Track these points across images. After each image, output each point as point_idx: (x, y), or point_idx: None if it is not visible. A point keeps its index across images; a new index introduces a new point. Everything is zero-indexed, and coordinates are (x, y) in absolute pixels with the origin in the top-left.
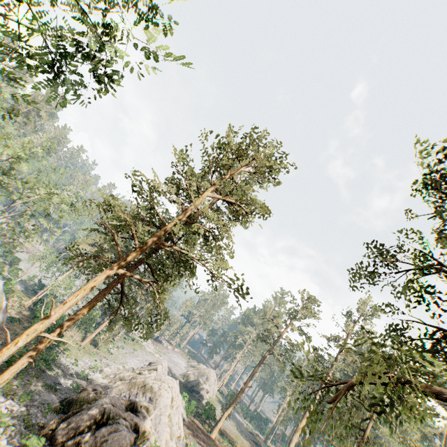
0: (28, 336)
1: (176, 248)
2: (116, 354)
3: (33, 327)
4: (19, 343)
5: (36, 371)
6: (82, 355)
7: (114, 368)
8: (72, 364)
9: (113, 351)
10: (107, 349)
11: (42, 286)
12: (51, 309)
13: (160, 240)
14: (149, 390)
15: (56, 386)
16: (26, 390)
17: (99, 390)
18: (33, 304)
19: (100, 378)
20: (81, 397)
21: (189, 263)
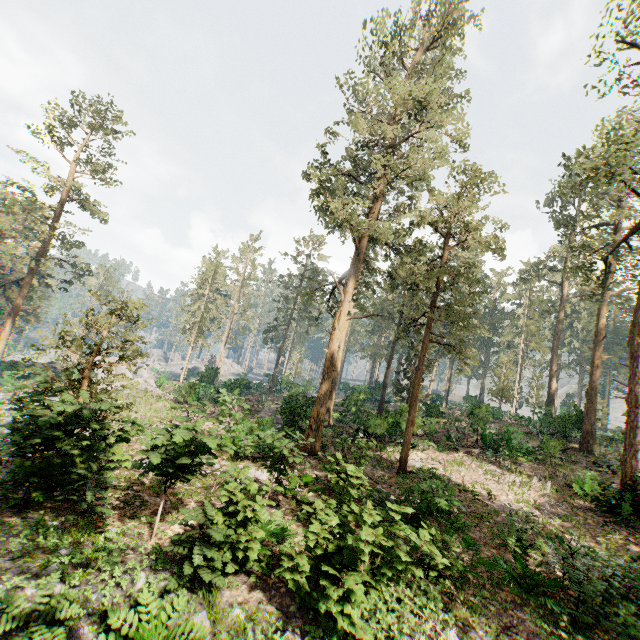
0: None
1: None
2: None
3: None
4: None
5: None
6: None
7: None
8: None
9: None
10: None
11: None
12: None
13: None
14: None
15: None
16: None
17: None
18: None
19: None
20: None
21: None
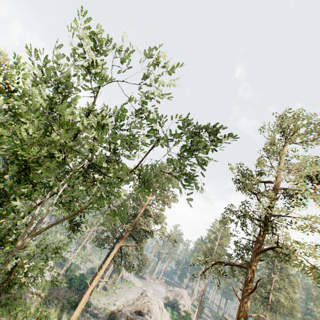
0: (95, 281)
1: (143, 228)
2: (119, 292)
3: (96, 277)
4: (93, 285)
5: (83, 309)
6: (100, 297)
7: (121, 301)
8: (97, 303)
9: (117, 291)
10: (113, 290)
11: (64, 259)
12: (102, 268)
13: (136, 226)
14: (146, 305)
15: (96, 314)
16: (85, 317)
17: (120, 310)
18: (64, 272)
19: (115, 307)
20: (112, 315)
21: (150, 232)
